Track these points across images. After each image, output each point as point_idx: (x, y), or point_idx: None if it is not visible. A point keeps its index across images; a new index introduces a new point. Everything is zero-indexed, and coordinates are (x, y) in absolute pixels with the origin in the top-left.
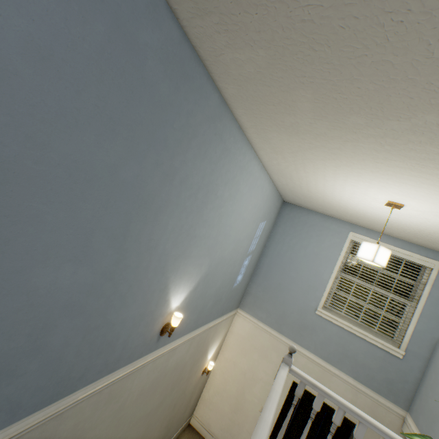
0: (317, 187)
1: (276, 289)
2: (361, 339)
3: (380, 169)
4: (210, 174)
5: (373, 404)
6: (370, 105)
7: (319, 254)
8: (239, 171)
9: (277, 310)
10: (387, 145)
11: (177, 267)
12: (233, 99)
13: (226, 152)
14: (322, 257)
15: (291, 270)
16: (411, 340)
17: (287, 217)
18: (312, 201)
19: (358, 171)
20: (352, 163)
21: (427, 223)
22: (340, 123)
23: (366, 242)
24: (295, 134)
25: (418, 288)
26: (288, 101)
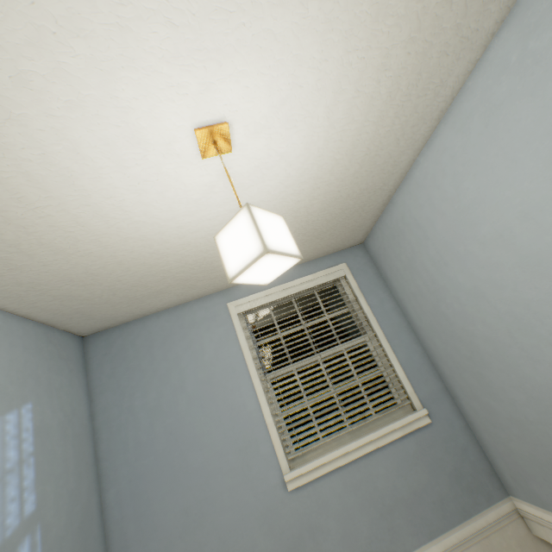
0: (41, 210)
1: (188, 531)
2: (376, 452)
3: None
4: None
5: (484, 546)
6: None
7: (213, 377)
8: None
9: None
10: None
11: None
12: None
13: None
14: (220, 377)
15: (187, 455)
16: (413, 382)
17: (110, 359)
18: (111, 285)
19: None
20: None
21: (291, 174)
22: None
23: (222, 229)
24: None
25: (356, 310)
26: None
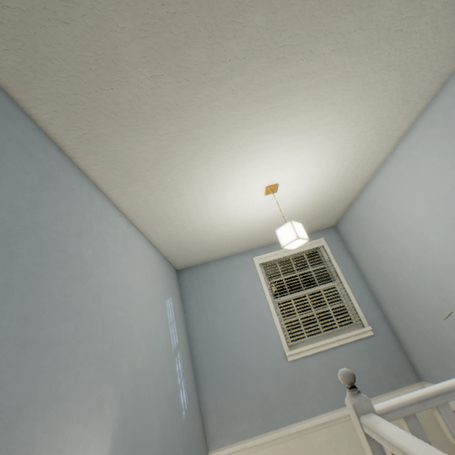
0: (201, 215)
1: (235, 374)
2: (339, 347)
3: (245, 139)
4: (32, 210)
5: None
6: (203, 17)
7: (246, 297)
8: (94, 218)
9: (254, 400)
10: (238, 90)
11: (23, 448)
12: (21, 83)
13: (53, 181)
14: (250, 298)
15: (233, 336)
16: (363, 311)
17: (191, 283)
18: (204, 244)
19: (228, 156)
20: (219, 145)
21: (299, 197)
22: (184, 71)
23: (279, 228)
24: (144, 124)
25: (329, 266)
26: (107, 49)
